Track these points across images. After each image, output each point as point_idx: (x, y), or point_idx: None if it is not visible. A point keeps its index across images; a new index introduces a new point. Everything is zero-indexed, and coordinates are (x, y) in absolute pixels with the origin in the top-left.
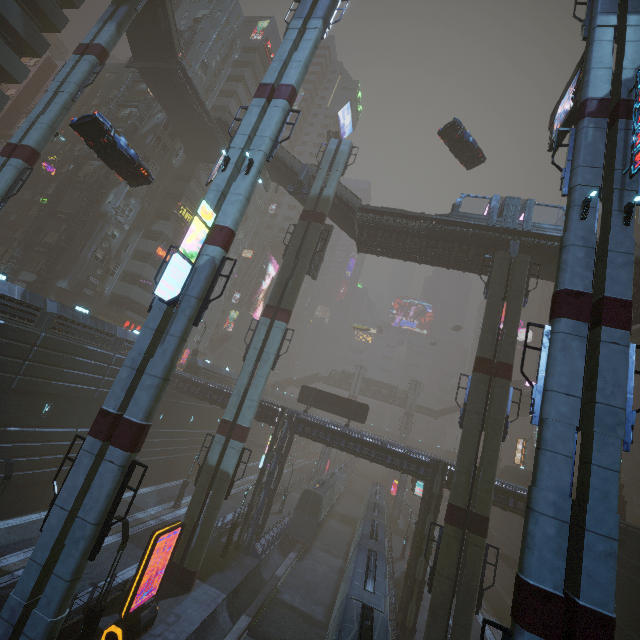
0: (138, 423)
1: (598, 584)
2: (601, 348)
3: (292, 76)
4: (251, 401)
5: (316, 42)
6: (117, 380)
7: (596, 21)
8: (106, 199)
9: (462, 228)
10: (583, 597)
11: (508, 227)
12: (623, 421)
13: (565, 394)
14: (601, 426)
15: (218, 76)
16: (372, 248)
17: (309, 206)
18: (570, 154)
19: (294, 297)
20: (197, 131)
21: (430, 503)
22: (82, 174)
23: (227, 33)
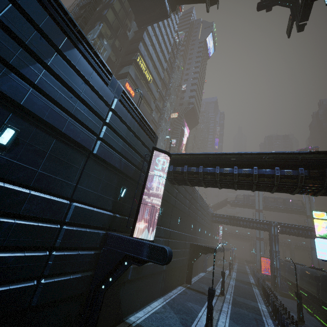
0: None
1: None
2: None
3: None
4: None
5: None
6: None
7: None
8: None
9: None
10: None
11: None
12: None
13: None
14: None
15: None
16: None
17: None
18: None
19: None
20: None
21: None
22: None
23: None
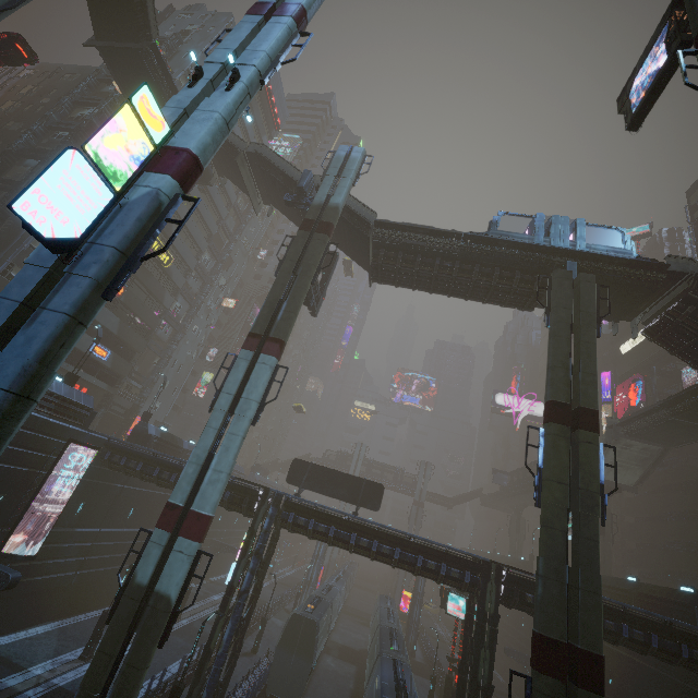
0: None
1: None
2: None
3: None
4: (217, 473)
5: None
6: None
7: None
8: None
9: (504, 248)
10: None
11: (560, 246)
12: None
13: None
14: None
15: None
16: (390, 275)
17: (312, 215)
18: None
19: (289, 323)
20: None
21: (483, 629)
22: (10, 175)
23: None
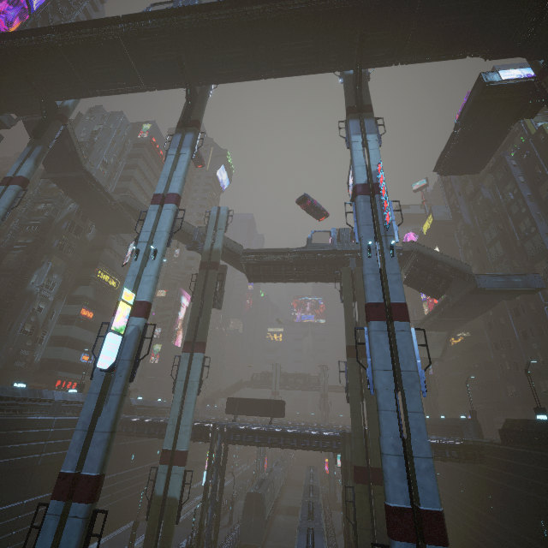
0: (95, 475)
1: (428, 491)
2: (396, 335)
3: (175, 187)
4: (185, 426)
5: (188, 162)
6: (71, 444)
7: (351, 139)
8: (30, 280)
9: (316, 254)
10: (422, 503)
11: (345, 249)
12: (417, 379)
13: (383, 370)
14: (407, 385)
15: (116, 167)
16: (258, 278)
17: (205, 258)
18: (355, 217)
19: (206, 330)
20: (105, 213)
21: (347, 470)
22: (5, 262)
23: (120, 138)
